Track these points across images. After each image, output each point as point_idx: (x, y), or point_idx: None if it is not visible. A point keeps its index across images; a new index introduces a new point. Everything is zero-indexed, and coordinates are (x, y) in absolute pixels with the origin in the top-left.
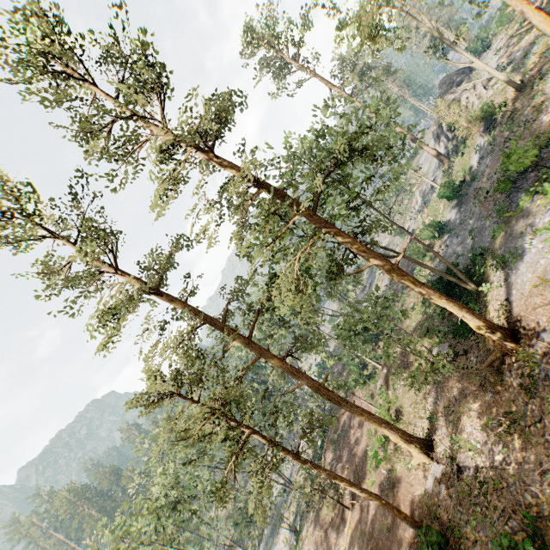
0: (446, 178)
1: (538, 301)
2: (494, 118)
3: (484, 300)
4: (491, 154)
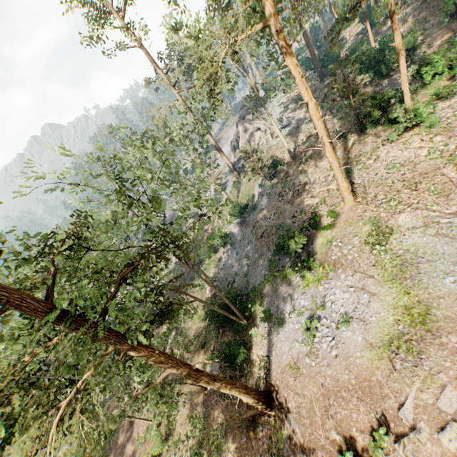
0: (235, 190)
1: (291, 383)
2: (275, 168)
3: (250, 336)
4: (269, 197)
